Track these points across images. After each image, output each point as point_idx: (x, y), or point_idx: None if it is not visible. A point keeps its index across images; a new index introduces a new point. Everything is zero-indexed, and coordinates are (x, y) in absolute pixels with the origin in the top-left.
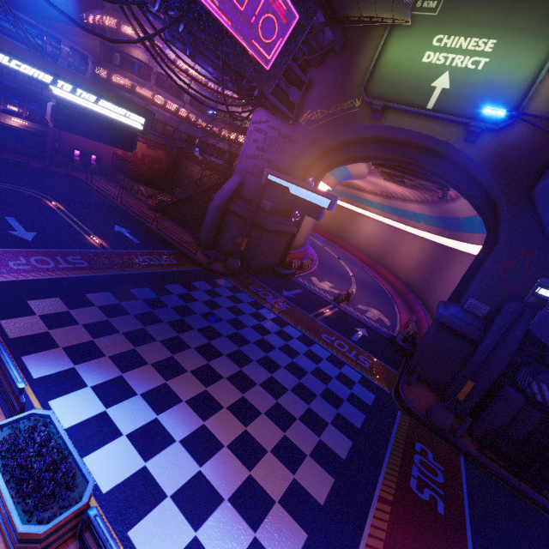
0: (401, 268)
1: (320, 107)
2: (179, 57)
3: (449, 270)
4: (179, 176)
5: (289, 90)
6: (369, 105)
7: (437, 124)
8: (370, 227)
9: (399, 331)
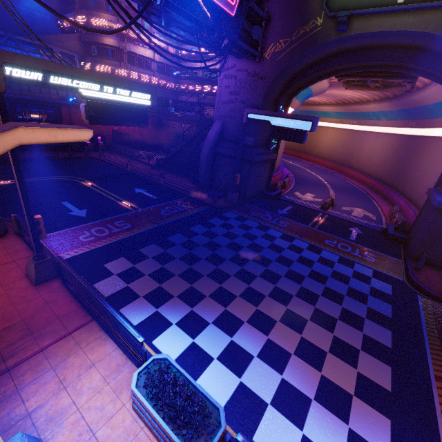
0: (369, 165)
1: (282, 37)
2: (158, 29)
3: (423, 157)
4: (164, 135)
5: (252, 30)
6: (332, 20)
7: (411, 16)
8: (330, 136)
9: (386, 223)
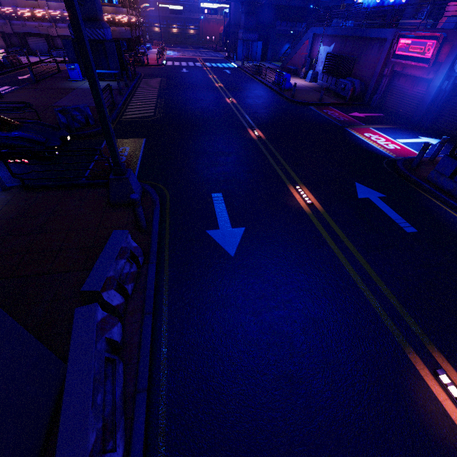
0: None
1: None
2: None
3: None
4: None
5: None
6: None
7: None
8: None
9: None
